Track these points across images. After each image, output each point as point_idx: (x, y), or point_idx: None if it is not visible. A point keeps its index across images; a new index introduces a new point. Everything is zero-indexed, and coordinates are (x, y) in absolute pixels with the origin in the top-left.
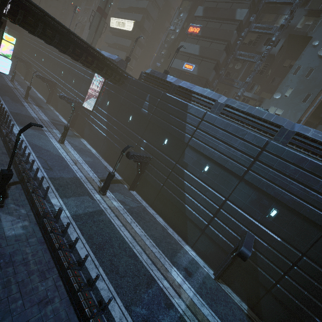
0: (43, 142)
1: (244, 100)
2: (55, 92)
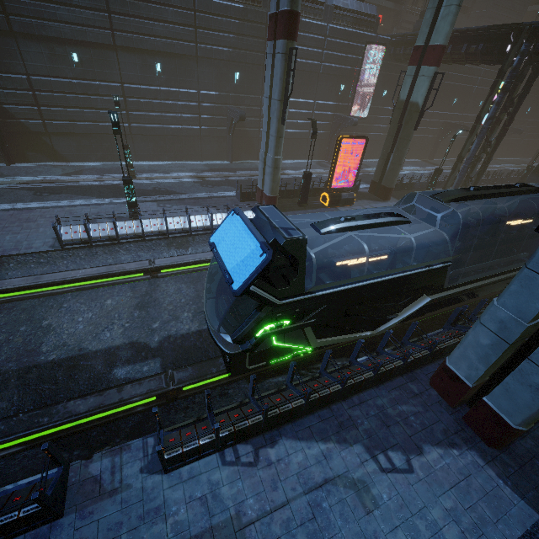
0: (418, 176)
1: (413, 3)
2: (238, 130)
